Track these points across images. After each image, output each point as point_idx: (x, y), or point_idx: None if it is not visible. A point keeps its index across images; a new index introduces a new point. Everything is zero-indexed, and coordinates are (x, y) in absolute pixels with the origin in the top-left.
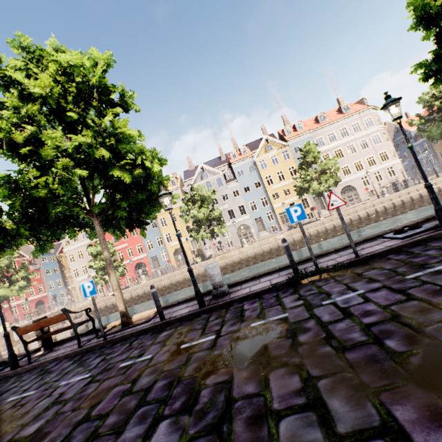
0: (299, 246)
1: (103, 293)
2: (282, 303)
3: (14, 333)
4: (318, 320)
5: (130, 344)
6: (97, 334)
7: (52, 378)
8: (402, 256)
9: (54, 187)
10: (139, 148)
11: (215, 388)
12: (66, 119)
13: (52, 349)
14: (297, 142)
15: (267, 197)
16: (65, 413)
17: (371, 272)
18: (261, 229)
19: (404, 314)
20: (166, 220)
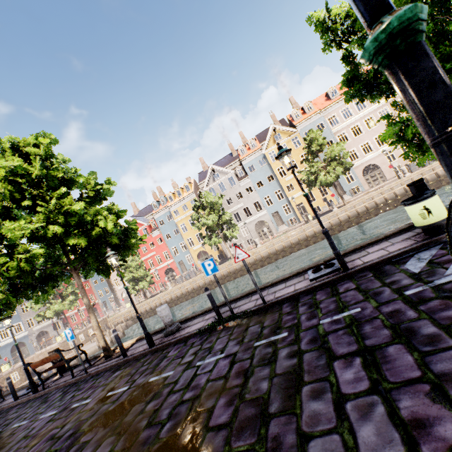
0: (312, 242)
1: (141, 298)
2: (185, 355)
3: (69, 342)
4: (174, 386)
5: (94, 382)
6: (90, 364)
7: (42, 410)
8: (287, 308)
9: (22, 265)
10: (95, 210)
11: (79, 446)
12: (25, 206)
13: (62, 375)
14: (307, 126)
15: (282, 189)
16: (20, 449)
17: (253, 328)
18: (279, 223)
19: (203, 395)
20: (186, 226)
